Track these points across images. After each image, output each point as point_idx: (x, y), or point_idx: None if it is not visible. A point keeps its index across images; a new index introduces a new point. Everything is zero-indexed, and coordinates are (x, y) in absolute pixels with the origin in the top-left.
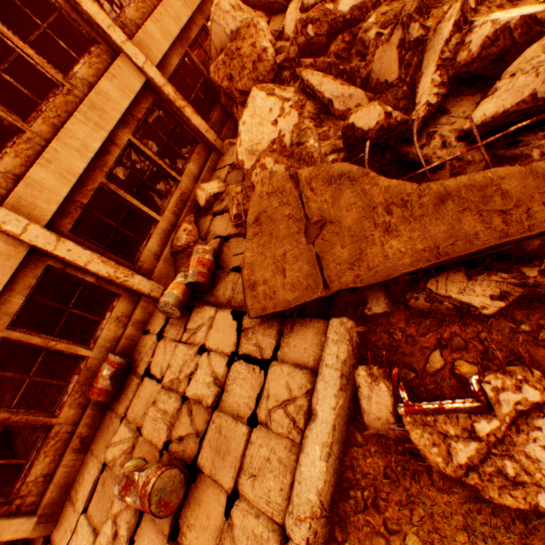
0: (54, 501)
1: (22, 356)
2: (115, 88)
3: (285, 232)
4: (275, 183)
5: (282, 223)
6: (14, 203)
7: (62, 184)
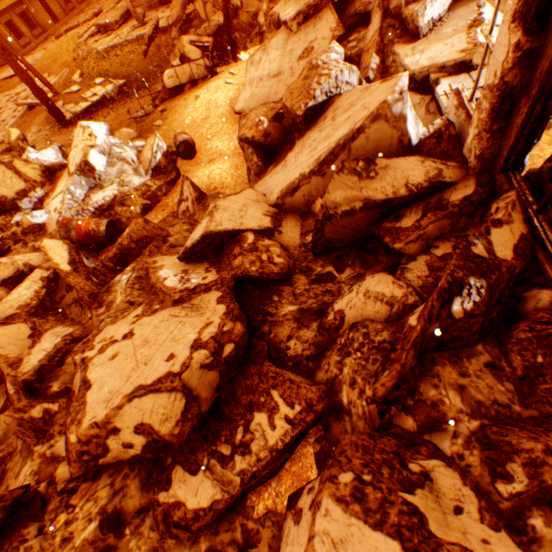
0: None
1: None
2: None
3: None
4: None
5: None
6: None
7: None
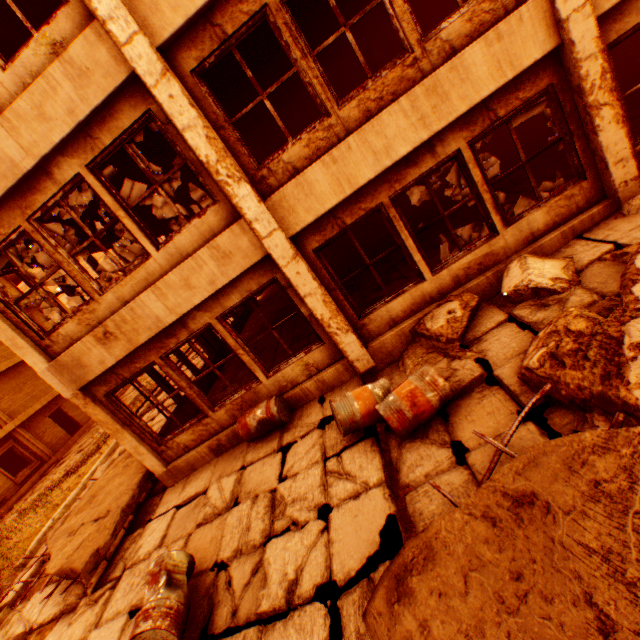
0: (180, 468)
1: (272, 309)
2: (487, 58)
3: (555, 633)
4: None
5: (566, 601)
6: (276, 200)
7: (333, 193)
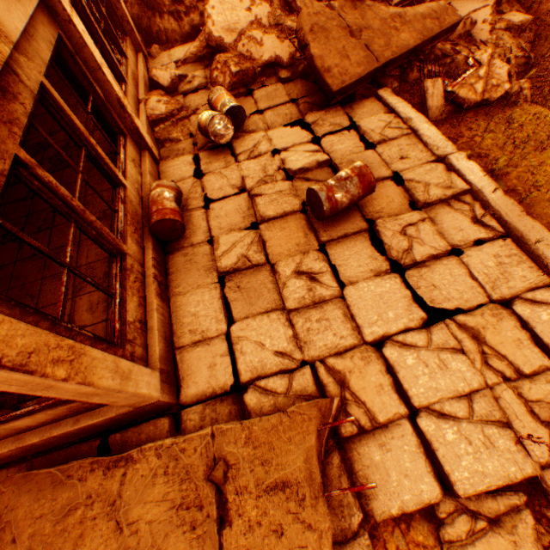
0: (164, 356)
1: None
2: None
3: (338, 35)
4: (317, 9)
5: (333, 31)
6: None
7: None
